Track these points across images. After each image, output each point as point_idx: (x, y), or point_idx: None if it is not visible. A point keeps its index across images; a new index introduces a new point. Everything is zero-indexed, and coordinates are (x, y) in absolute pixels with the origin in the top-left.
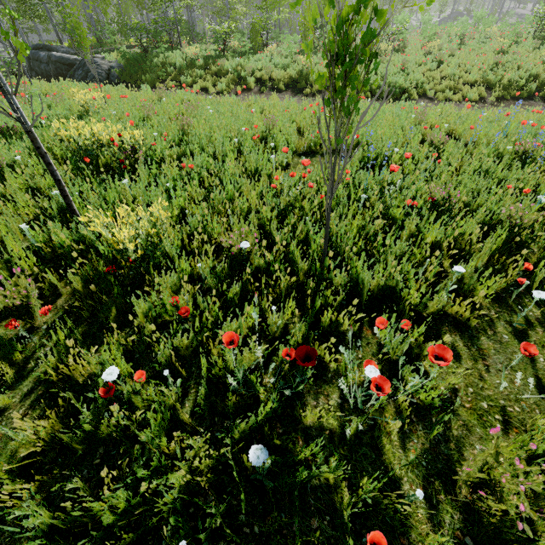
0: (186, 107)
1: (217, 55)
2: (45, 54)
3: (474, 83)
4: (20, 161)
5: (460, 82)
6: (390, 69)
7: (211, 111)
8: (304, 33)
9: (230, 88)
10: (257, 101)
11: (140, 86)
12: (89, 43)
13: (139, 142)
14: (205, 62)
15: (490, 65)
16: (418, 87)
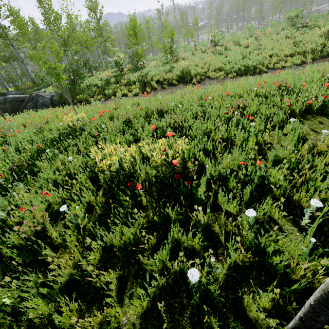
0: (155, 108)
1: (120, 74)
2: (1, 98)
3: (290, 54)
4: (52, 205)
5: (282, 56)
6: (236, 58)
7: (180, 106)
8: (165, 52)
9: (141, 90)
10: (196, 92)
11: (76, 103)
12: (64, 78)
13: (183, 151)
14: (115, 79)
15: (291, 44)
16: (260, 64)
